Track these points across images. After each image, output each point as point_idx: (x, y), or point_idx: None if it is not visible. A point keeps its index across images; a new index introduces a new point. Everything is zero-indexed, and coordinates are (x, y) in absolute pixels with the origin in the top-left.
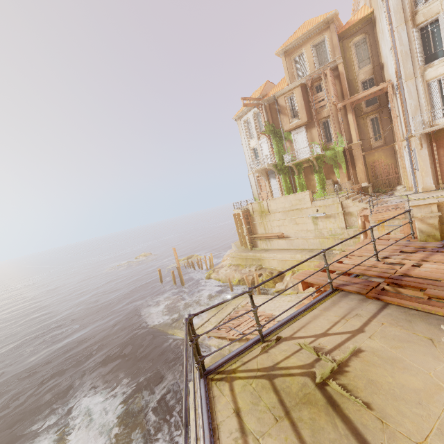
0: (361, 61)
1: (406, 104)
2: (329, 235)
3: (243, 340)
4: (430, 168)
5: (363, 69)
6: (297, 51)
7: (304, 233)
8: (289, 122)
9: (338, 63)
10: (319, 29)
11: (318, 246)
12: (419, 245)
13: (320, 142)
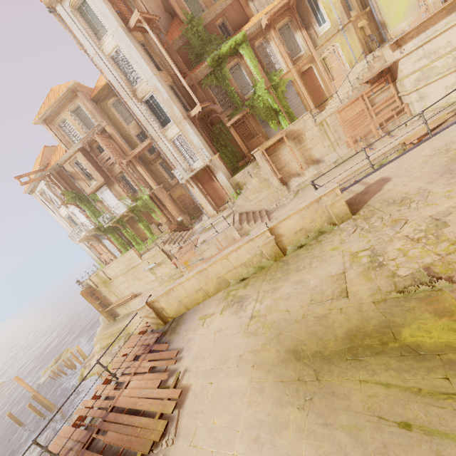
0: (125, 118)
1: (167, 157)
2: (169, 278)
3: None
4: (206, 200)
5: (131, 125)
6: (58, 118)
7: (150, 284)
8: (88, 185)
9: (103, 126)
10: (68, 97)
11: None
12: (147, 343)
13: (127, 195)
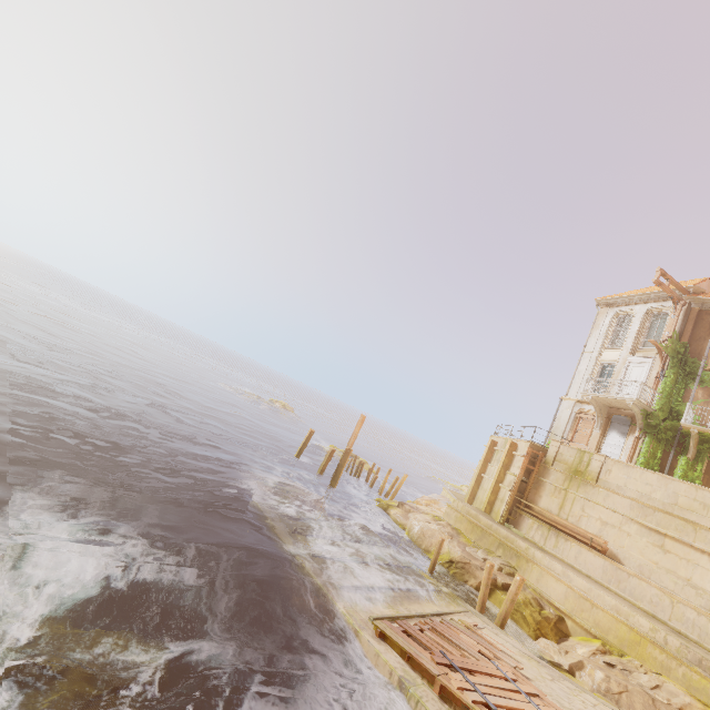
0: None
1: None
2: None
3: None
4: None
5: None
6: None
7: (675, 582)
8: None
9: None
10: None
11: (703, 638)
12: None
13: None
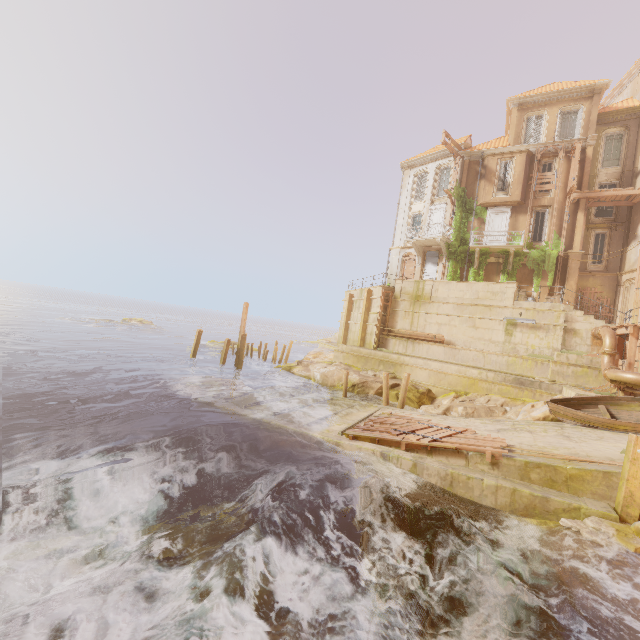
0: (607, 159)
1: None
2: (529, 355)
3: (444, 451)
4: None
5: (607, 169)
6: (537, 110)
7: (484, 344)
8: (492, 194)
9: (588, 144)
10: (578, 95)
11: (501, 368)
12: None
13: (525, 235)
